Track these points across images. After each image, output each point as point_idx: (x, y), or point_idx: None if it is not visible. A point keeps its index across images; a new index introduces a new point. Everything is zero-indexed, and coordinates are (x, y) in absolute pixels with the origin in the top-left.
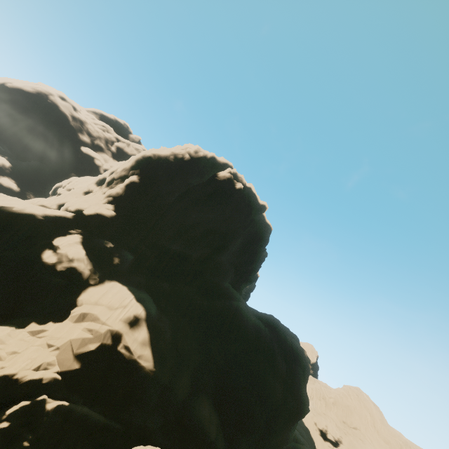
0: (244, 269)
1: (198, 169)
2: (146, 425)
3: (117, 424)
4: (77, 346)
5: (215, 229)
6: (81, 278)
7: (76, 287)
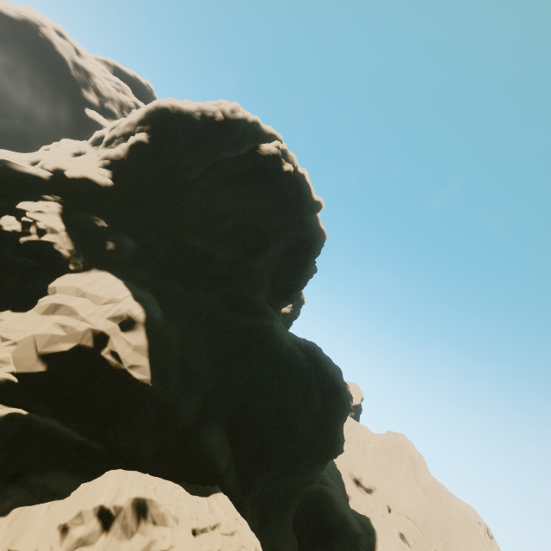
0: (285, 283)
1: (235, 137)
2: (137, 449)
3: (97, 443)
4: (43, 344)
5: (251, 224)
6: (55, 260)
7: (49, 272)
